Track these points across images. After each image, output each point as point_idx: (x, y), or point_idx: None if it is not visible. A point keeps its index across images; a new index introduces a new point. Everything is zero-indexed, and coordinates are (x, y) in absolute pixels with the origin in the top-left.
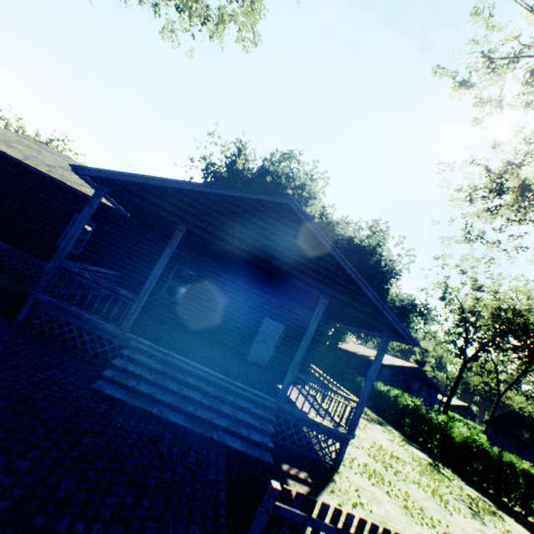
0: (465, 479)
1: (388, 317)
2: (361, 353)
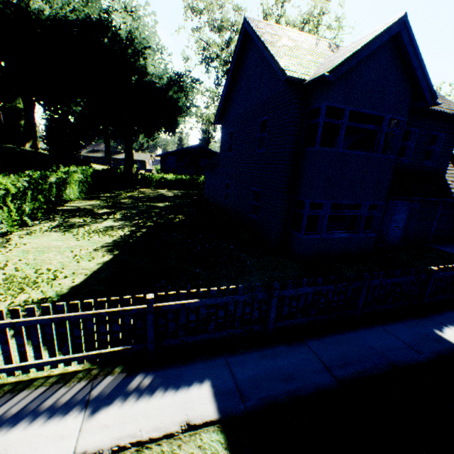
0: None
1: None
2: None
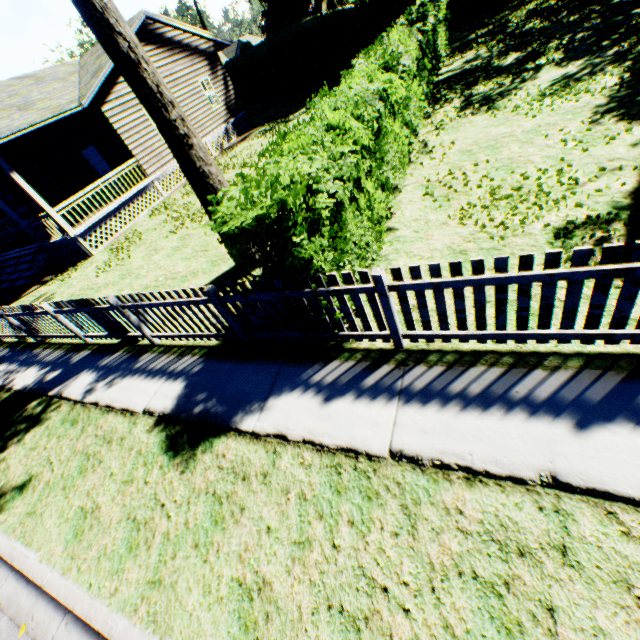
0: None
1: None
2: None
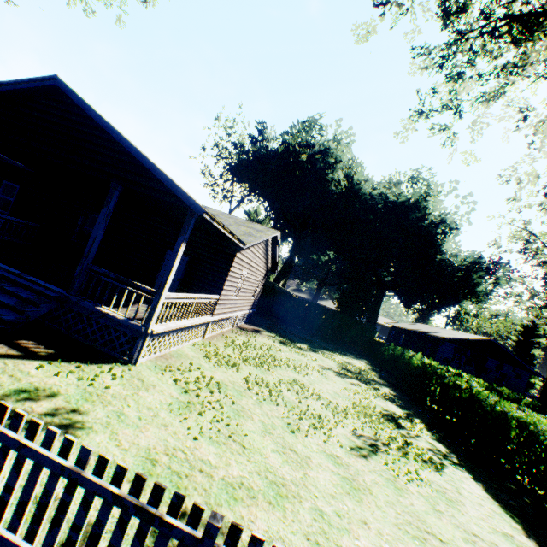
0: (449, 438)
1: (168, 185)
2: (420, 330)
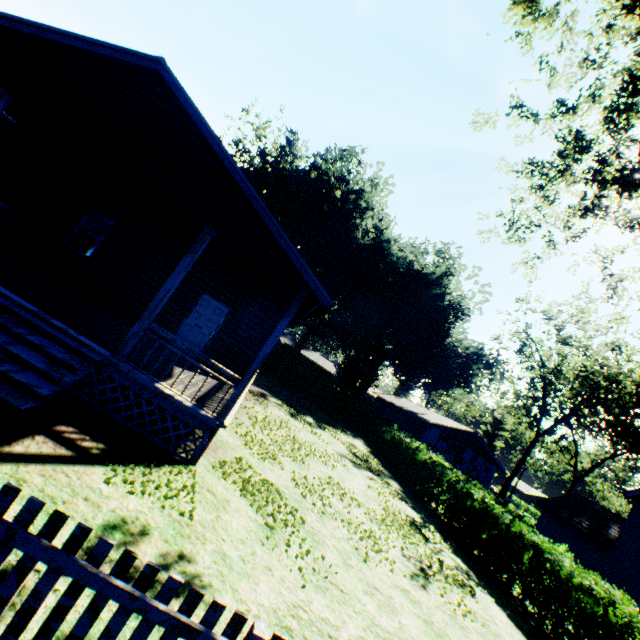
0: (461, 550)
1: (292, 258)
2: (409, 409)
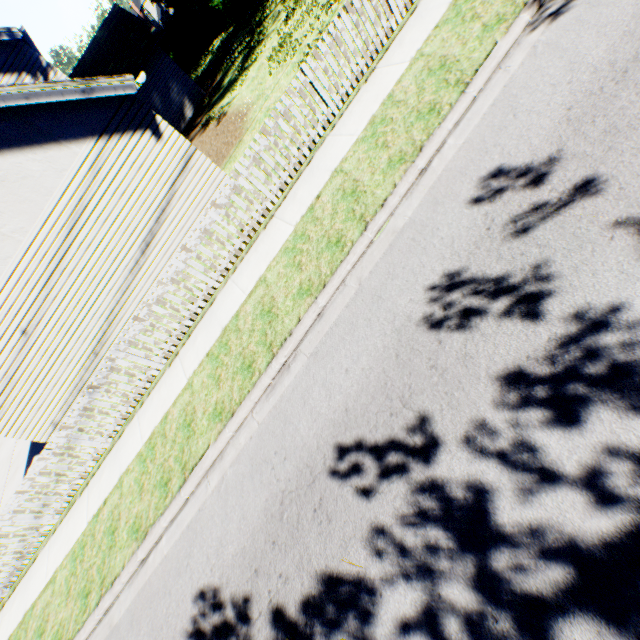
0: None
1: None
2: None
